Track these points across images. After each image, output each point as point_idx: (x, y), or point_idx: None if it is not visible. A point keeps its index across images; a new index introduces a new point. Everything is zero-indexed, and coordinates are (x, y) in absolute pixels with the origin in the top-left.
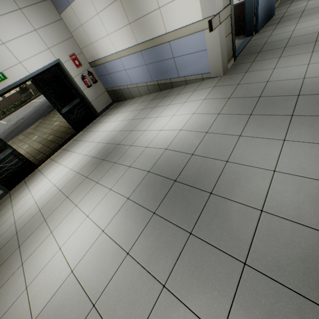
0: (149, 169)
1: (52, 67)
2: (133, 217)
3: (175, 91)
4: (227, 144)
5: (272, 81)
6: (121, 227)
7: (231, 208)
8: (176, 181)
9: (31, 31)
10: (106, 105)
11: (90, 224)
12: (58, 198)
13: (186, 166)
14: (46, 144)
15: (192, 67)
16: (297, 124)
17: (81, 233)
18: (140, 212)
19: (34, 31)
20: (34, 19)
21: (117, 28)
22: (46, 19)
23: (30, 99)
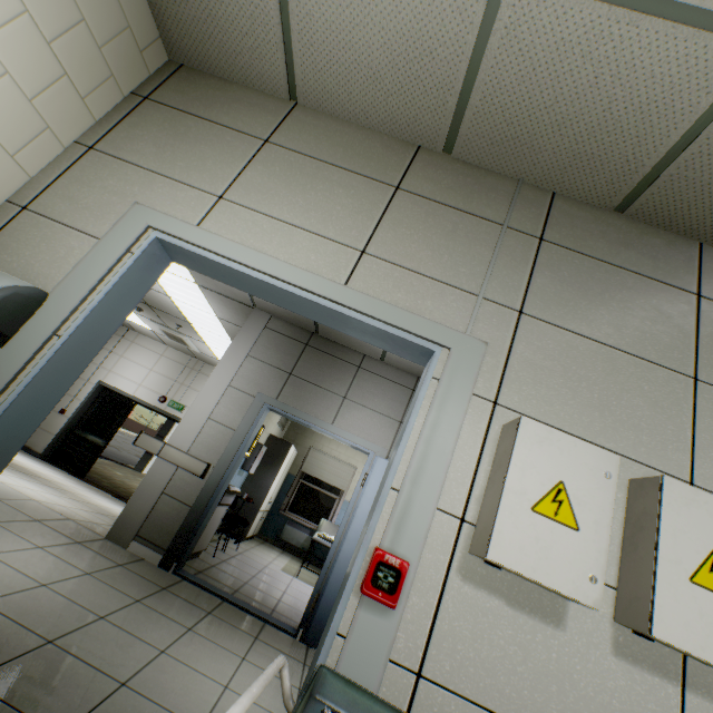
0: None
1: None
2: None
3: None
4: None
5: None
6: None
7: None
8: None
9: None
10: None
11: None
12: None
13: None
14: None
15: None
16: None
17: None
18: None
19: None
20: None
21: None
22: None
23: None
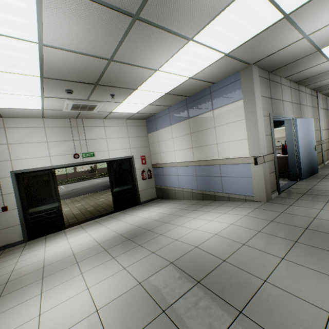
0: (172, 260)
1: (125, 159)
2: (137, 306)
3: (217, 203)
4: (266, 262)
5: (320, 219)
6: (119, 313)
7: None
8: (199, 282)
9: (126, 137)
10: (150, 198)
11: (87, 297)
12: (67, 260)
13: (215, 270)
14: (84, 212)
15: (236, 187)
16: None
17: (72, 304)
18: (148, 304)
19: (127, 137)
20: (132, 132)
21: (183, 148)
22: (138, 134)
23: (92, 178)
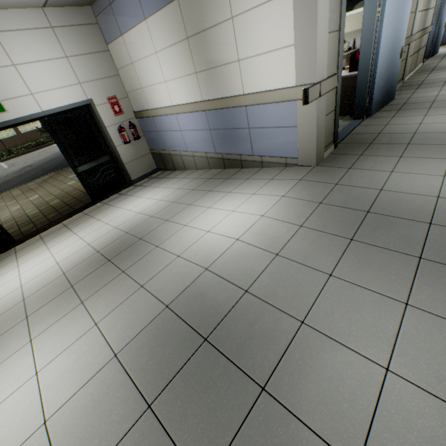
0: (169, 302)
1: (79, 108)
2: (109, 404)
3: (245, 173)
4: (306, 286)
5: (389, 191)
6: (80, 422)
7: (296, 442)
8: (206, 341)
9: (60, 57)
10: (146, 171)
11: (33, 394)
12: (12, 315)
13: (231, 312)
14: (45, 210)
15: (273, 145)
16: (430, 278)
17: (8, 411)
18: (126, 396)
19: (64, 57)
20: (69, 43)
21: (179, 75)
22: (86, 47)
23: (52, 142)
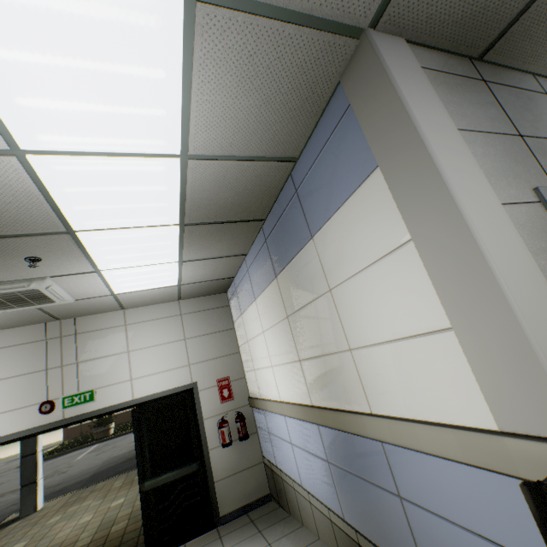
0: None
1: (181, 392)
2: None
3: None
4: None
5: None
6: None
7: None
8: None
9: (179, 339)
10: (249, 498)
11: None
12: None
13: None
14: (93, 544)
15: None
16: None
17: None
18: None
19: (182, 339)
20: (193, 325)
21: (283, 360)
22: (210, 327)
23: None
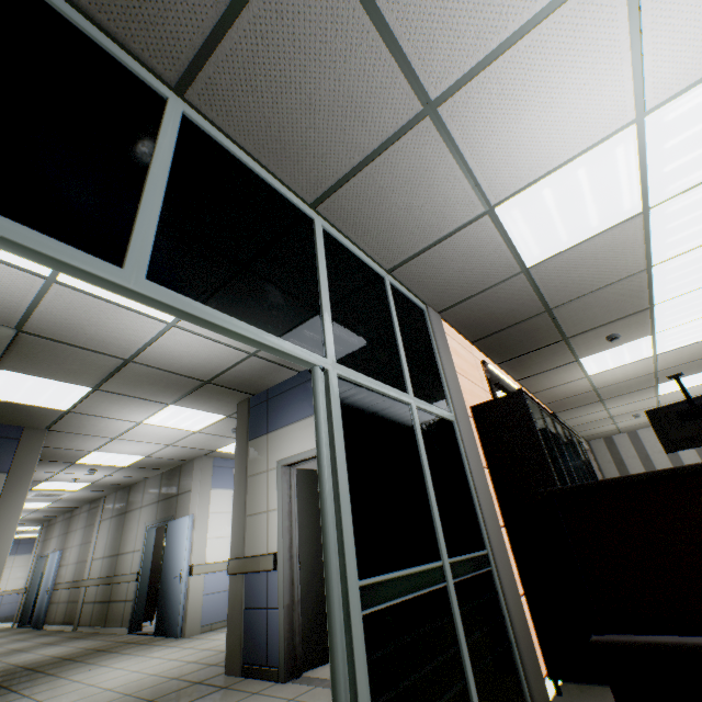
0: None
1: None
2: None
3: None
4: None
5: None
6: None
7: None
8: None
9: None
10: None
11: None
12: None
13: None
14: None
15: None
16: None
17: None
18: None
19: None
20: None
21: None
22: None
23: None
